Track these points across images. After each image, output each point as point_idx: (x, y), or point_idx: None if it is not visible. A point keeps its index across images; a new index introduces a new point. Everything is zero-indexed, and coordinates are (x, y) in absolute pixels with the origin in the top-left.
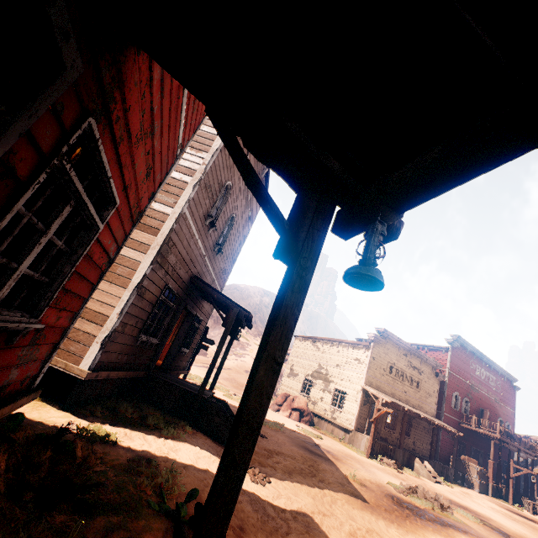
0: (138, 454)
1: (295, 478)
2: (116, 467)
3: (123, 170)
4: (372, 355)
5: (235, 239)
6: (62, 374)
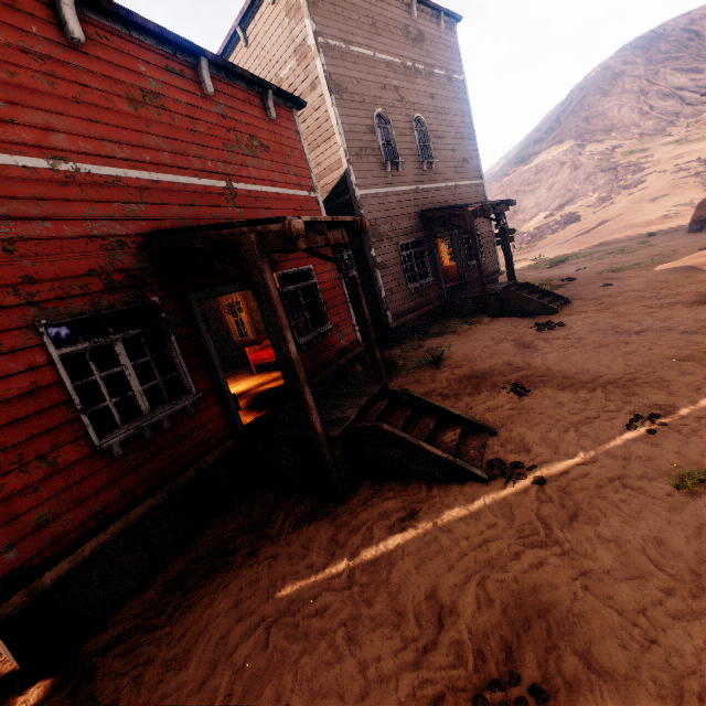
0: (433, 348)
1: (608, 311)
2: (418, 357)
3: (299, 258)
4: None
5: (446, 122)
6: (383, 331)
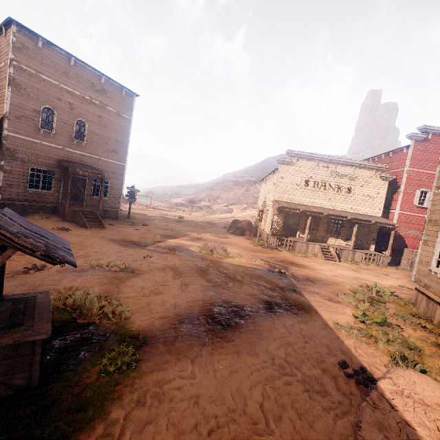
0: None
1: (94, 233)
2: None
3: None
4: (280, 175)
5: (107, 130)
6: None
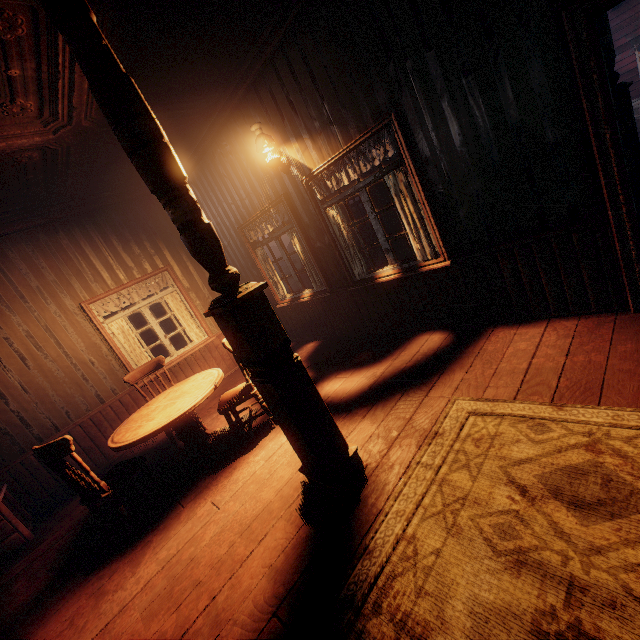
0: None
1: None
2: None
3: None
4: None
5: None
6: None
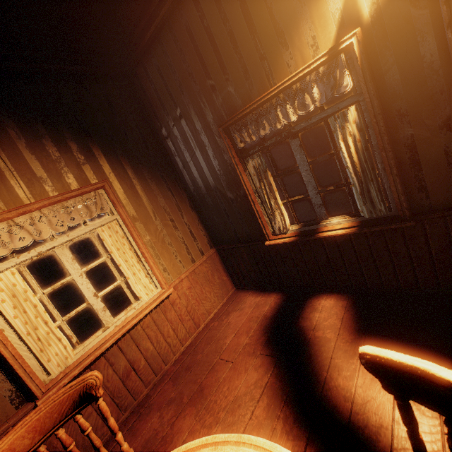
0: None
1: None
2: None
3: None
4: None
5: None
6: None
